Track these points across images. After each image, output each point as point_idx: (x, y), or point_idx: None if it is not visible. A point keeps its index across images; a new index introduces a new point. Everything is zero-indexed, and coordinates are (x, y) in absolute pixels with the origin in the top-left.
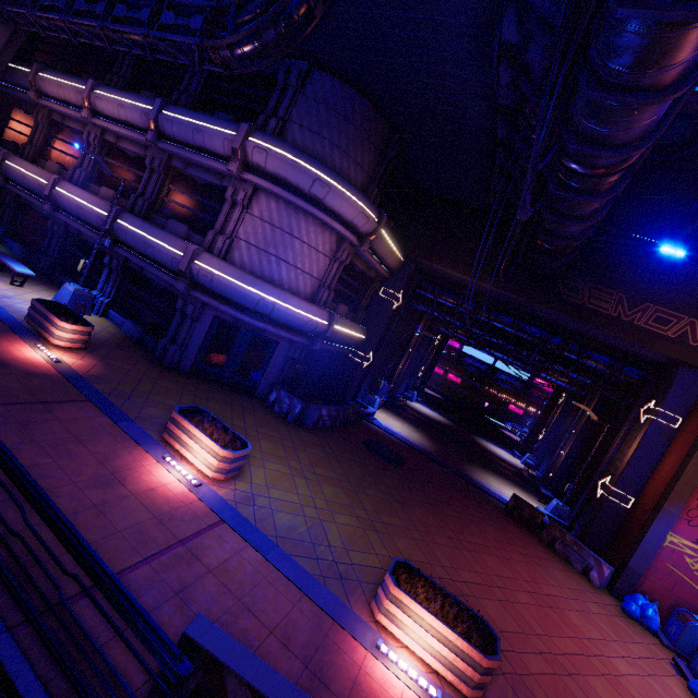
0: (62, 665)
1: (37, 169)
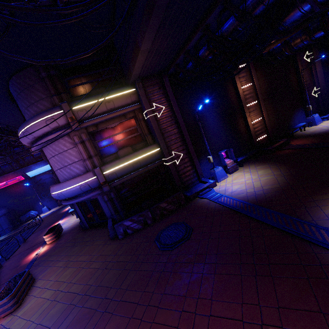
0: None
1: None
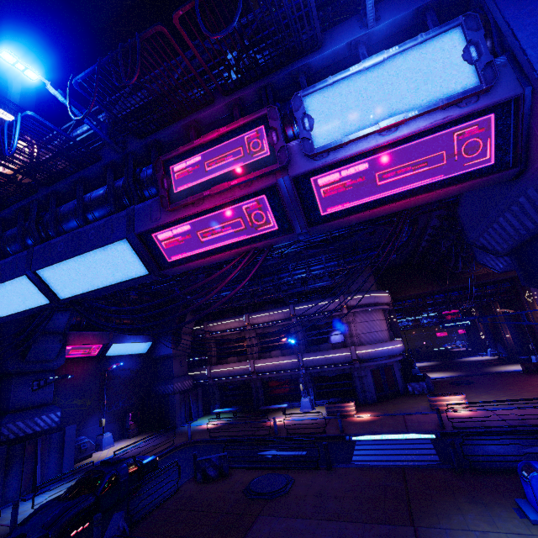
0: (532, 426)
1: (235, 364)
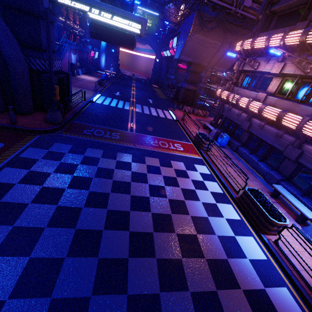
0: None
1: (215, 85)
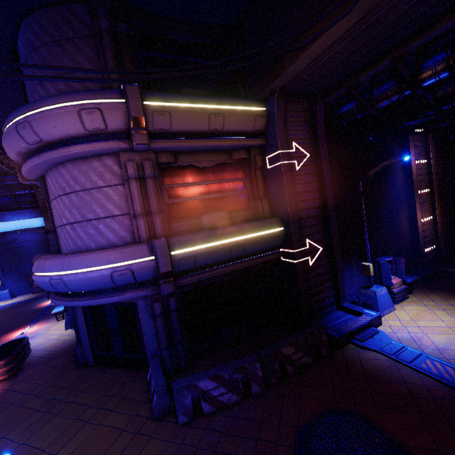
0: None
1: None
